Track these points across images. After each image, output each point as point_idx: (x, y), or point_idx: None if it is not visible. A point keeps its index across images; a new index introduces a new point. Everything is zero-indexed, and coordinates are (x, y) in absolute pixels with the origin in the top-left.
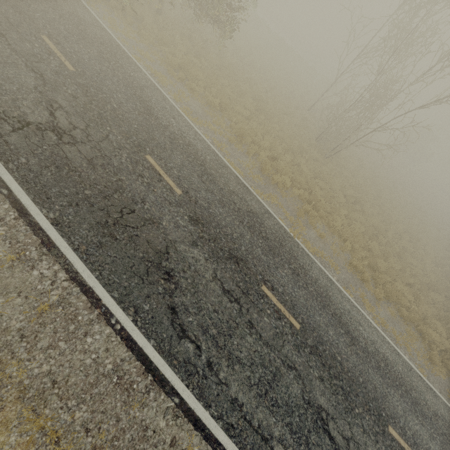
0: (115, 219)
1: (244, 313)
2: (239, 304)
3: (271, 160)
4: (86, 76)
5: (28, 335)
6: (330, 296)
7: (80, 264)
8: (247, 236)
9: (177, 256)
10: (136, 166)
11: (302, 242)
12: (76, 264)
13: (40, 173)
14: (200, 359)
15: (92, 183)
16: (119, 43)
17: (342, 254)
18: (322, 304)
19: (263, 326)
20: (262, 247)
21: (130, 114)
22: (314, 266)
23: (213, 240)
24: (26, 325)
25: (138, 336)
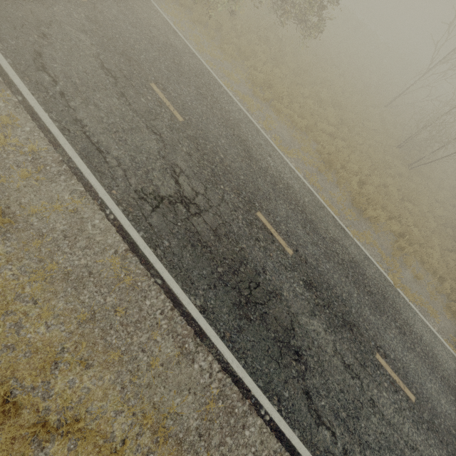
0: (246, 296)
1: (365, 390)
2: (360, 380)
3: (357, 184)
4: (193, 125)
5: (203, 433)
6: (435, 355)
7: (228, 354)
8: (354, 294)
9: (301, 332)
10: (251, 229)
11: (401, 290)
12: (226, 353)
13: (181, 255)
14: (337, 447)
15: (221, 257)
16: (208, 68)
17: (438, 296)
18: (430, 366)
19: (383, 403)
20: (369, 306)
21: (235, 163)
22: (417, 319)
23: (327, 305)
24: (200, 423)
25: (284, 427)
